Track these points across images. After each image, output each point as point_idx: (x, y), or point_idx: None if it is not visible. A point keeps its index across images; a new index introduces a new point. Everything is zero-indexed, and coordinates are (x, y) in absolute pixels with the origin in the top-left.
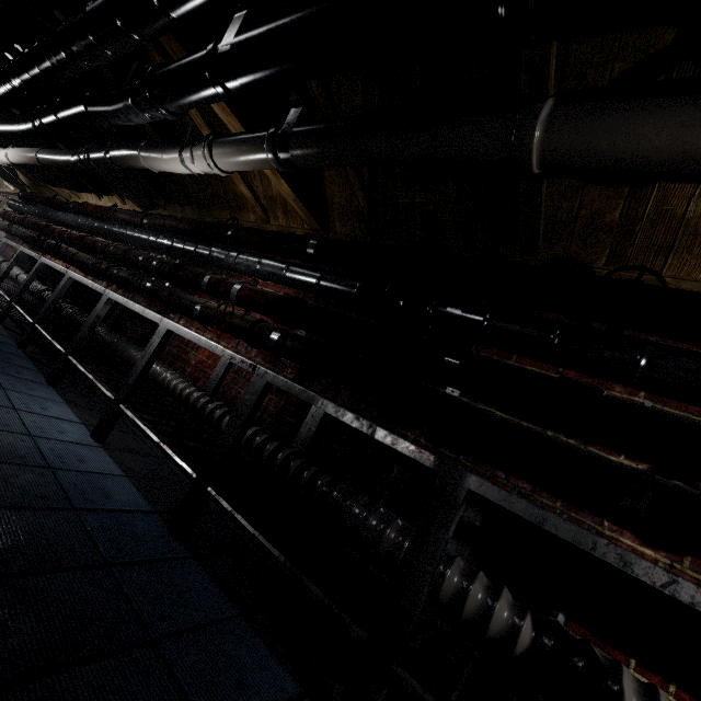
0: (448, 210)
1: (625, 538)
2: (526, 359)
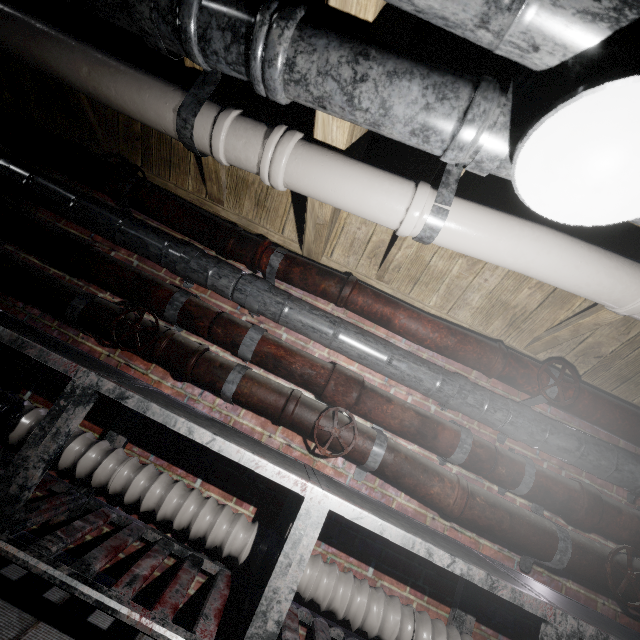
0: (28, 79)
1: (90, 342)
2: (72, 224)
